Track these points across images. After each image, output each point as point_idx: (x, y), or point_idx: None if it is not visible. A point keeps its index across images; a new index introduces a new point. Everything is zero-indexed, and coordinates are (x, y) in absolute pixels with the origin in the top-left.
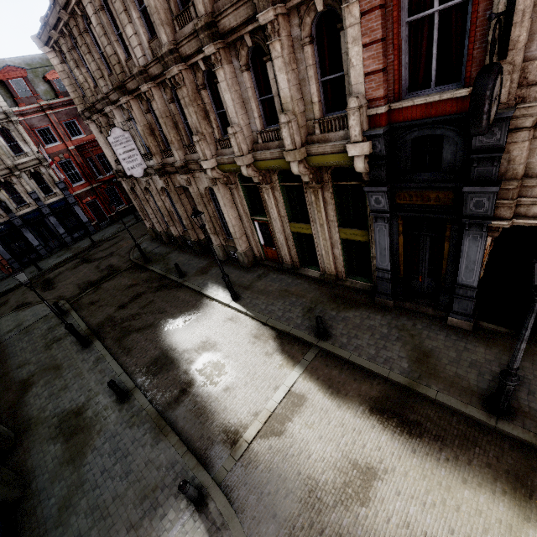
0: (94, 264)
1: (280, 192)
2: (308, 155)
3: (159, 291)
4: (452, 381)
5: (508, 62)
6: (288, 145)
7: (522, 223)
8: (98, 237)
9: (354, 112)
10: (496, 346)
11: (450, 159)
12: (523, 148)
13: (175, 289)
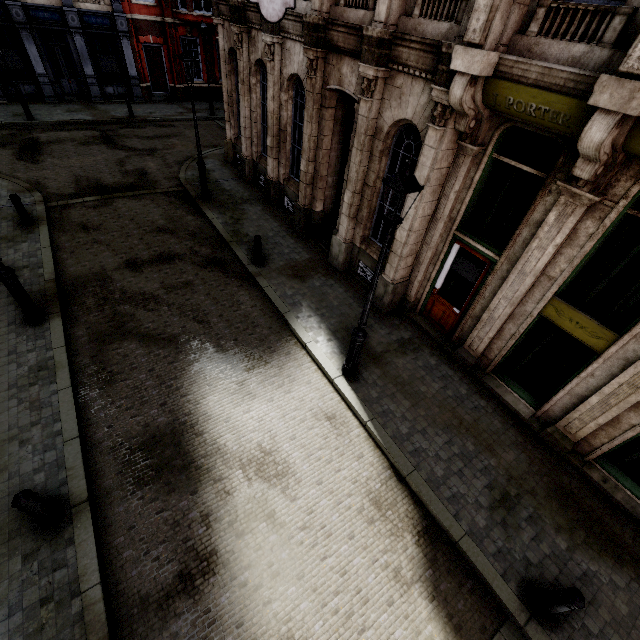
0: (118, 154)
1: (605, 228)
2: None
3: (209, 269)
4: None
5: None
6: None
7: None
8: (143, 111)
9: None
10: None
11: None
12: None
13: (238, 280)
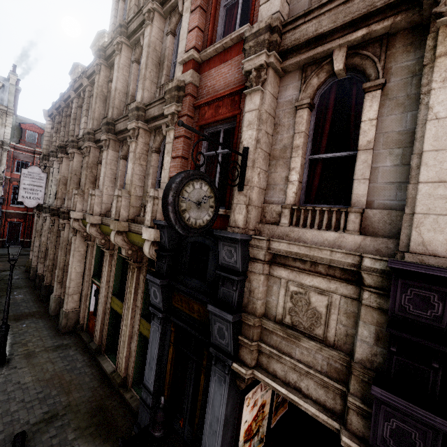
0: None
1: (116, 261)
2: (129, 231)
3: None
4: None
5: (244, 194)
6: (113, 214)
7: (262, 379)
8: None
9: (151, 200)
10: None
11: (212, 272)
12: (260, 282)
13: None
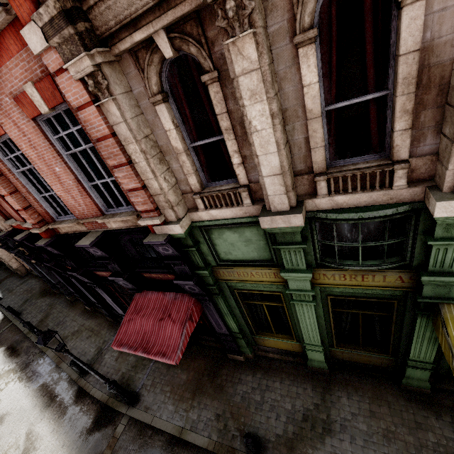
0: None
1: None
2: None
3: None
4: (43, 328)
5: None
6: None
7: None
8: None
9: None
10: (73, 307)
11: None
12: None
13: None
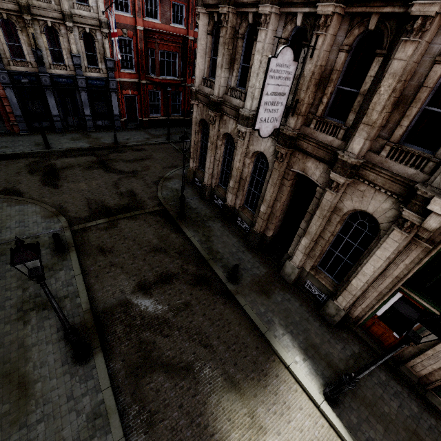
0: (112, 177)
1: None
2: None
3: (199, 288)
4: None
5: None
6: None
7: None
8: (122, 137)
9: None
10: None
11: None
12: None
13: (222, 298)
